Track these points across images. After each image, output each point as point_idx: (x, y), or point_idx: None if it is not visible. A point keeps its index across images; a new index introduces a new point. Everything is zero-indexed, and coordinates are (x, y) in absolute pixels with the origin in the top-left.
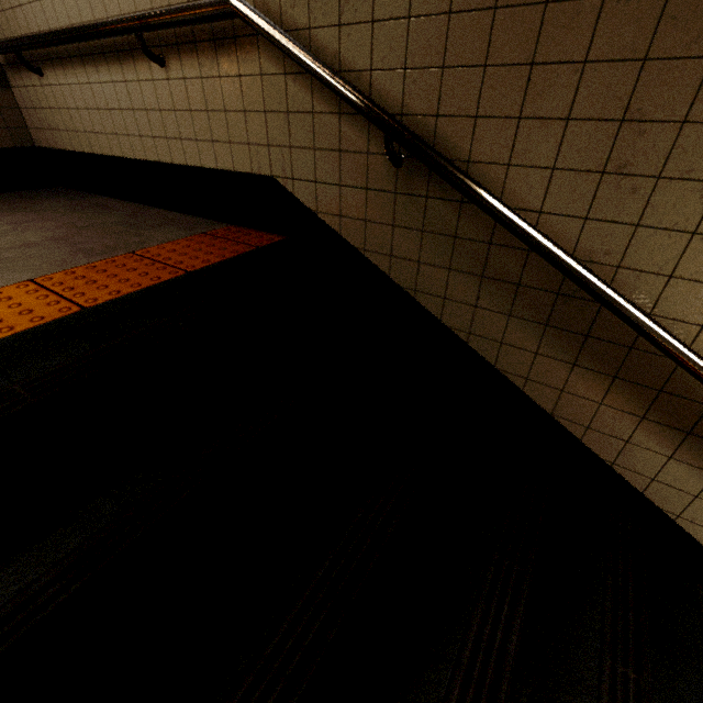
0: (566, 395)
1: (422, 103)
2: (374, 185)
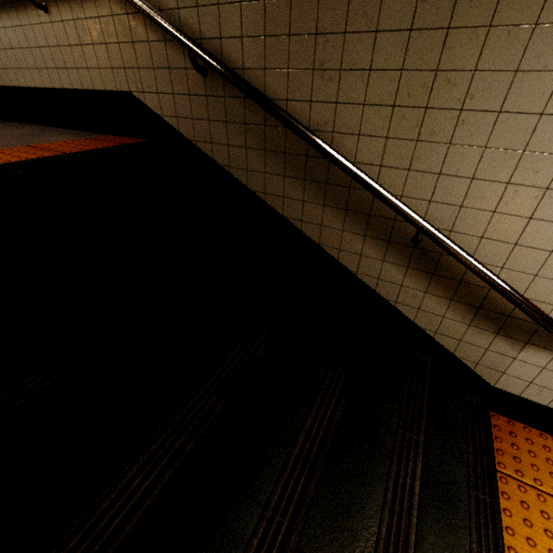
0: (324, 229)
1: (211, 30)
2: (193, 91)
